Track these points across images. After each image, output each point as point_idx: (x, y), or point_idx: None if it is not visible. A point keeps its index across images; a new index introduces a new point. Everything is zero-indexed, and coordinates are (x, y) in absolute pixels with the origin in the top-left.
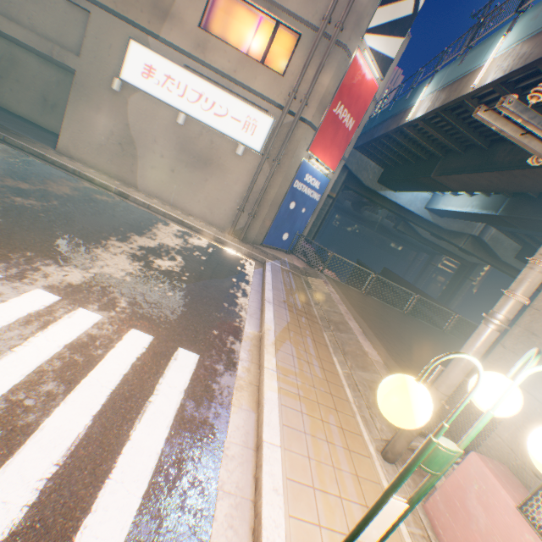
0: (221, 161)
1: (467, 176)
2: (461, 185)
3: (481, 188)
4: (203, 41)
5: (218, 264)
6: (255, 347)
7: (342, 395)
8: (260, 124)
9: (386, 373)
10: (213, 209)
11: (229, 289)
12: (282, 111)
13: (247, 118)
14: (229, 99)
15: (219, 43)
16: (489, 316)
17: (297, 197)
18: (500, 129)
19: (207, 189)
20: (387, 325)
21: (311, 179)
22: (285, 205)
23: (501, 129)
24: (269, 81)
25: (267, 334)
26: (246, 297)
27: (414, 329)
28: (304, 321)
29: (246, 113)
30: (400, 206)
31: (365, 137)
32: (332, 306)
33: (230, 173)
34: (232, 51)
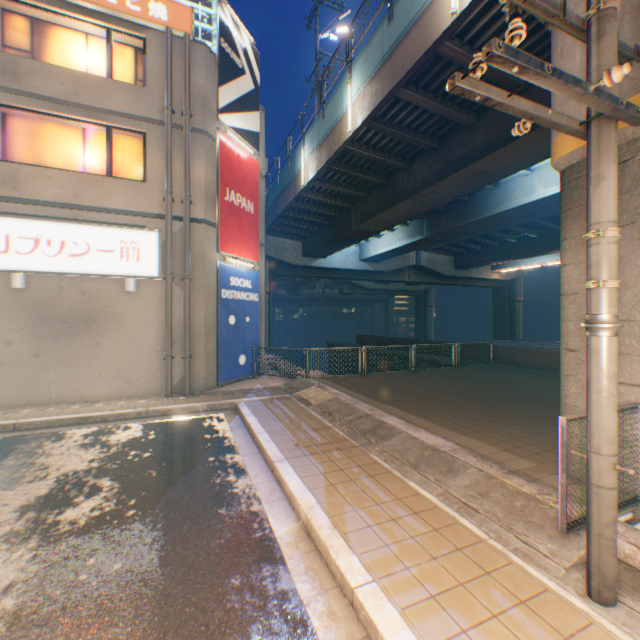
0: (109, 309)
1: (386, 213)
2: (384, 223)
3: (402, 219)
4: (9, 173)
5: (174, 450)
6: (310, 555)
7: (468, 536)
8: (143, 244)
9: (476, 459)
10: (128, 375)
11: (213, 478)
12: (164, 220)
13: (122, 243)
14: (83, 230)
15: (36, 170)
16: (592, 323)
17: (234, 308)
18: (486, 97)
19: (106, 353)
20: (414, 395)
21: (238, 280)
22: (224, 323)
23: (487, 96)
24: (131, 193)
25: (314, 519)
26: (244, 474)
27: (435, 381)
28: (339, 455)
29: (117, 239)
30: (338, 269)
31: (268, 218)
32: (351, 411)
33: (131, 318)
34: (60, 174)
